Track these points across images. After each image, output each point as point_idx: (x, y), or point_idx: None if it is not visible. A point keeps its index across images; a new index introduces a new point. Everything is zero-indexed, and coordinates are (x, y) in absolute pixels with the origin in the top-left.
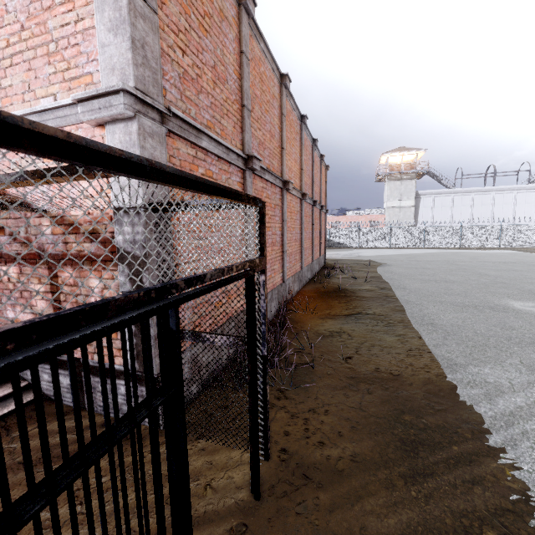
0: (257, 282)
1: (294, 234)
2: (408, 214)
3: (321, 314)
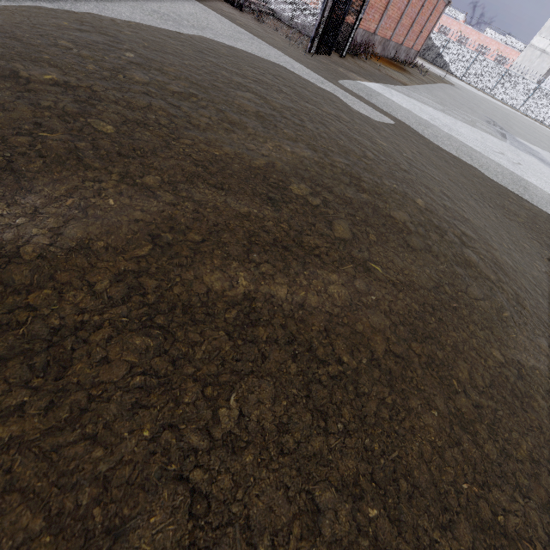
0: None
1: (401, 2)
2: (543, 65)
3: (382, 63)
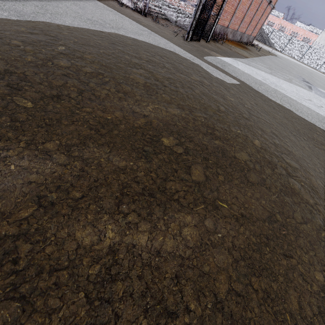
0: (225, 1)
1: (244, 8)
2: None
3: (232, 45)
